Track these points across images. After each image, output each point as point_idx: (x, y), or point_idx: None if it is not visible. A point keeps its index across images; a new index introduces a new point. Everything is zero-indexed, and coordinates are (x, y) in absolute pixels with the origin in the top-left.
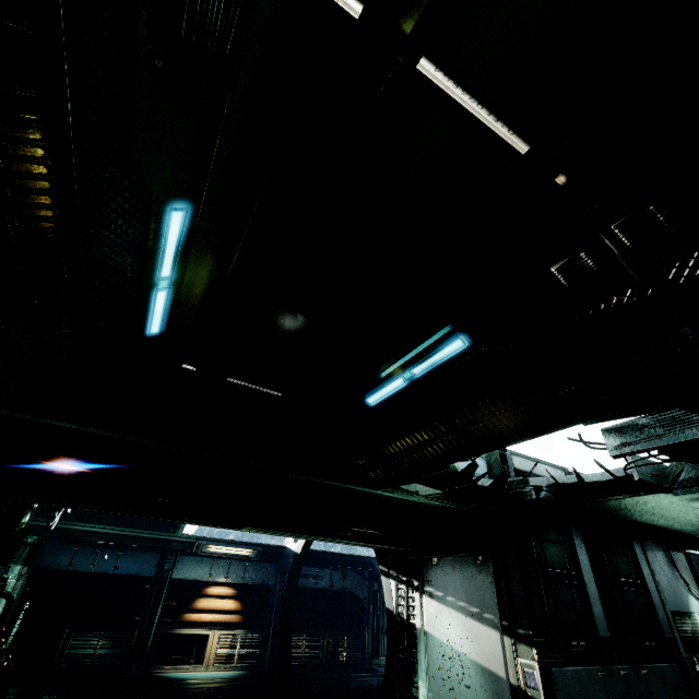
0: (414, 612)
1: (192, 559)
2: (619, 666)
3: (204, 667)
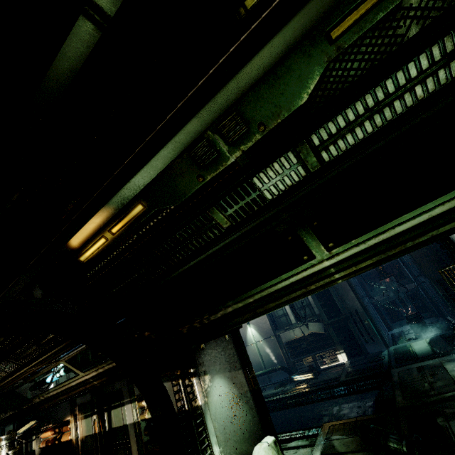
0: (195, 396)
1: None
2: None
3: None
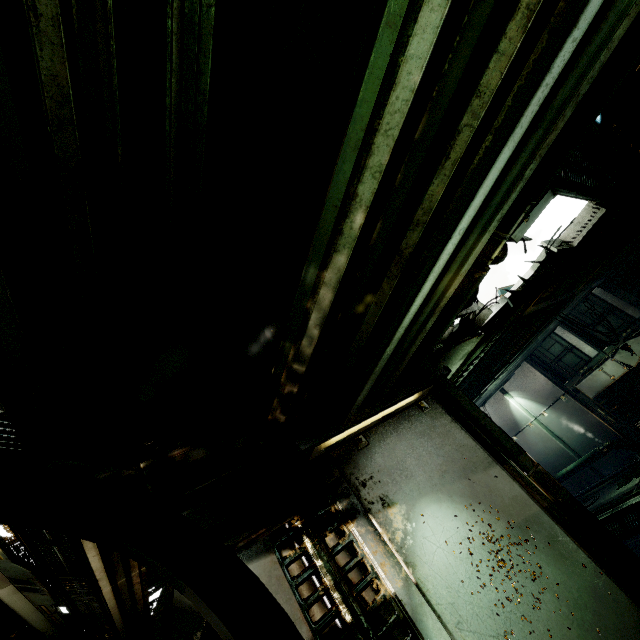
0: (368, 572)
1: None
2: None
3: None
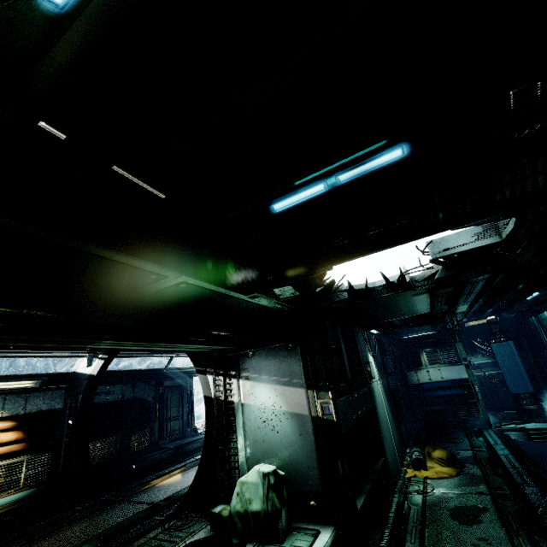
0: (232, 393)
1: None
2: (355, 393)
3: None
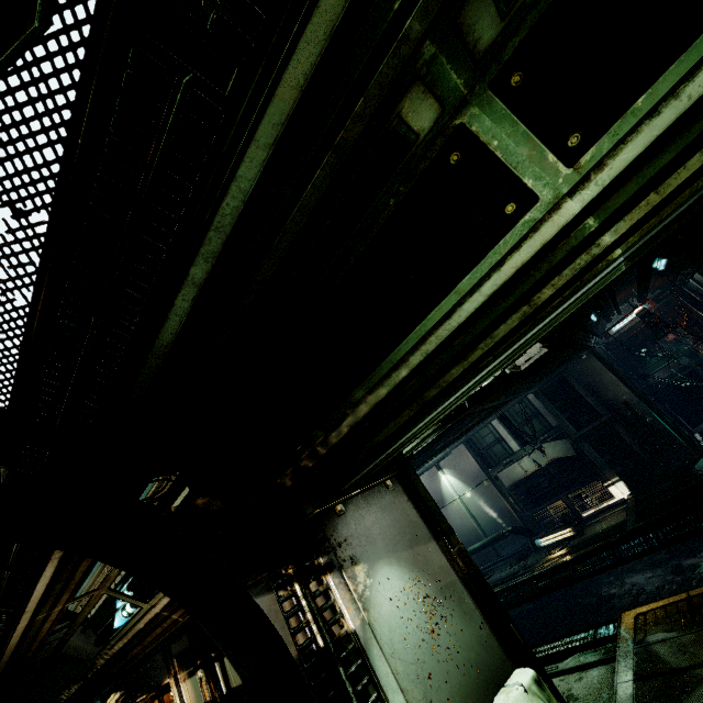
0: (337, 612)
1: None
2: None
3: None
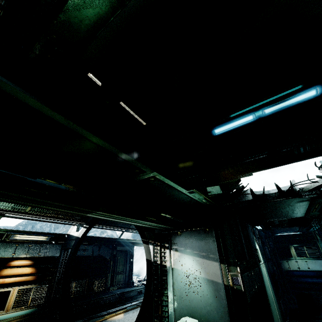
0: (165, 259)
1: (0, 244)
2: (251, 270)
3: (5, 312)
